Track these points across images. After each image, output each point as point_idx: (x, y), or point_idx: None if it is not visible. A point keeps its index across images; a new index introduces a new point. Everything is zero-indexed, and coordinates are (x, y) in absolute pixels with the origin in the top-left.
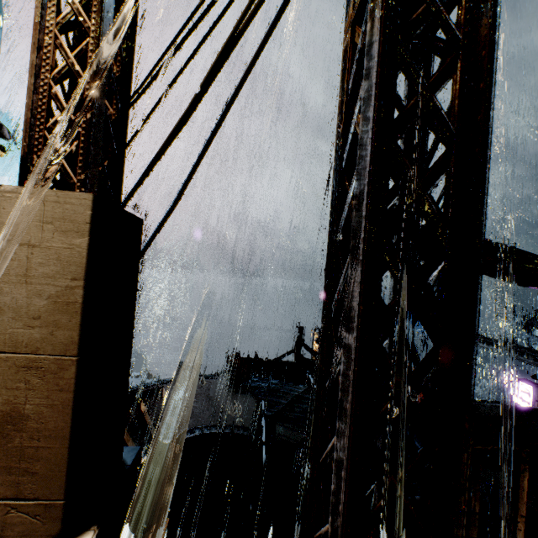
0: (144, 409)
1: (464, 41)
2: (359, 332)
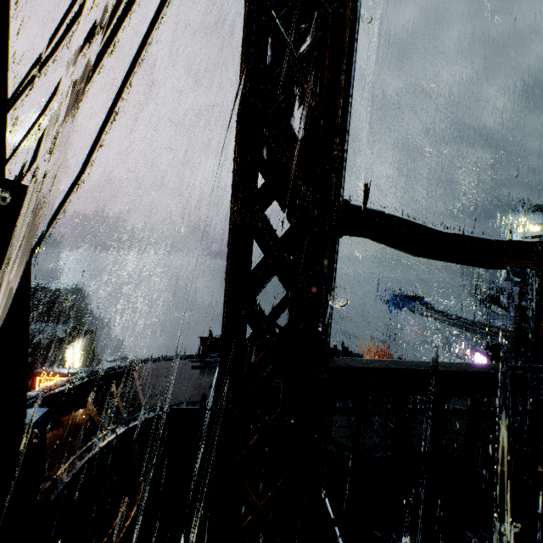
0: (114, 391)
1: (333, 16)
2: (227, 292)
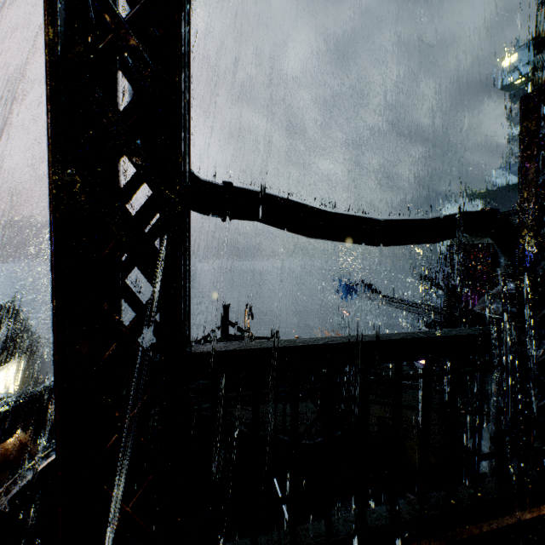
0: (51, 412)
1: None
2: (55, 281)
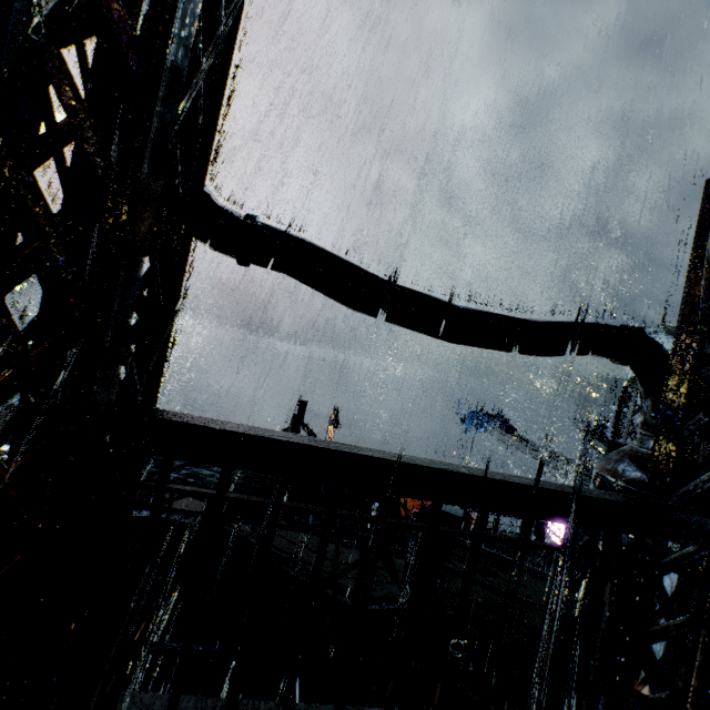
0: None
1: None
2: None
